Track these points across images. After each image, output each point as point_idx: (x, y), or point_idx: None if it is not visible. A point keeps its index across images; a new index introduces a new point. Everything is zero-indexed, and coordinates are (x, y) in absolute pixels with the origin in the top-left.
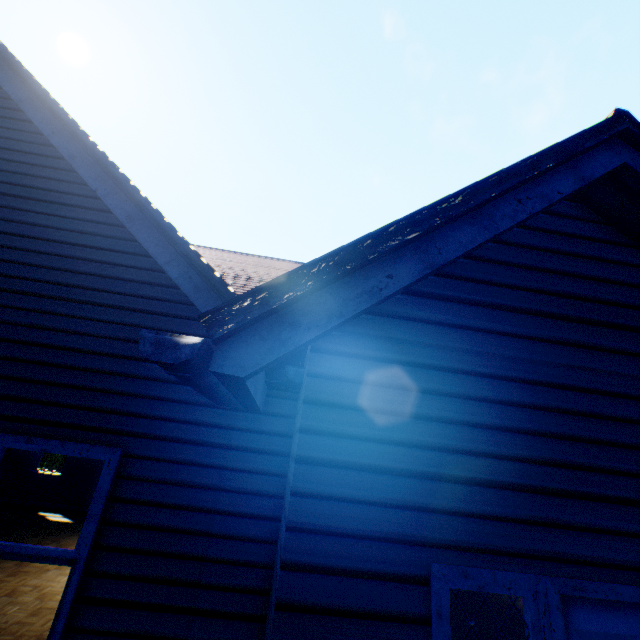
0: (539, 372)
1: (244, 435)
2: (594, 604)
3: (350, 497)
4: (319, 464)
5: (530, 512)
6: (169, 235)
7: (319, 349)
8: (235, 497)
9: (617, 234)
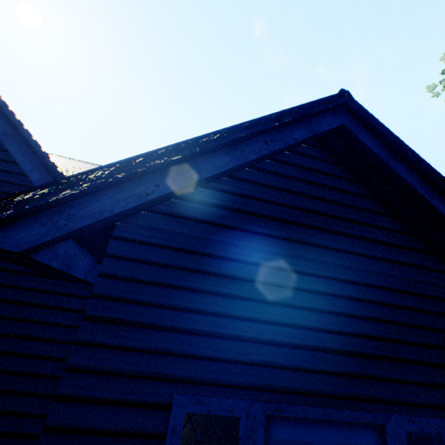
0: (278, 260)
1: (81, 301)
2: (290, 420)
3: (121, 346)
4: (101, 321)
5: (255, 357)
6: (34, 149)
7: (118, 237)
8: (67, 347)
9: (346, 172)
